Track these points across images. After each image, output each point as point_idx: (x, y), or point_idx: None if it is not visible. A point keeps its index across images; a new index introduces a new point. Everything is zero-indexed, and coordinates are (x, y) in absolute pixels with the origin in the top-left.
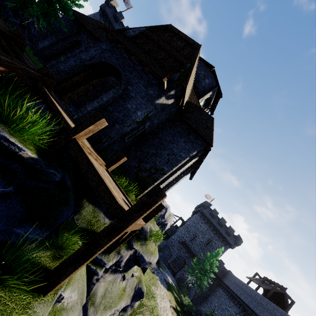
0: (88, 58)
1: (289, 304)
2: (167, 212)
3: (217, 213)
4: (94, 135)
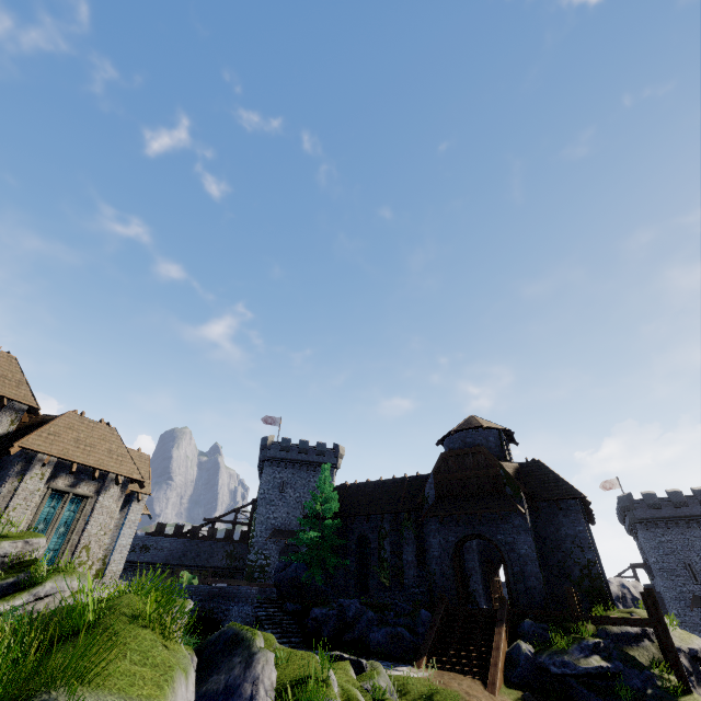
0: (440, 550)
1: None
2: (629, 588)
3: (652, 495)
4: (542, 602)
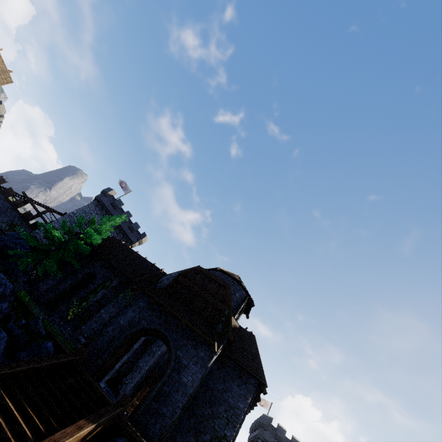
0: (127, 323)
1: None
2: None
3: (284, 431)
4: (157, 435)
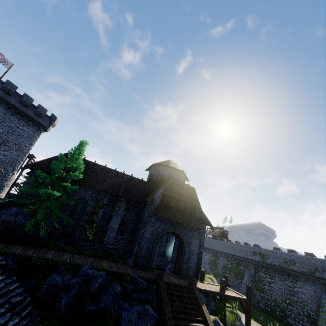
0: (151, 235)
1: (227, 233)
2: None
3: None
4: (192, 275)
